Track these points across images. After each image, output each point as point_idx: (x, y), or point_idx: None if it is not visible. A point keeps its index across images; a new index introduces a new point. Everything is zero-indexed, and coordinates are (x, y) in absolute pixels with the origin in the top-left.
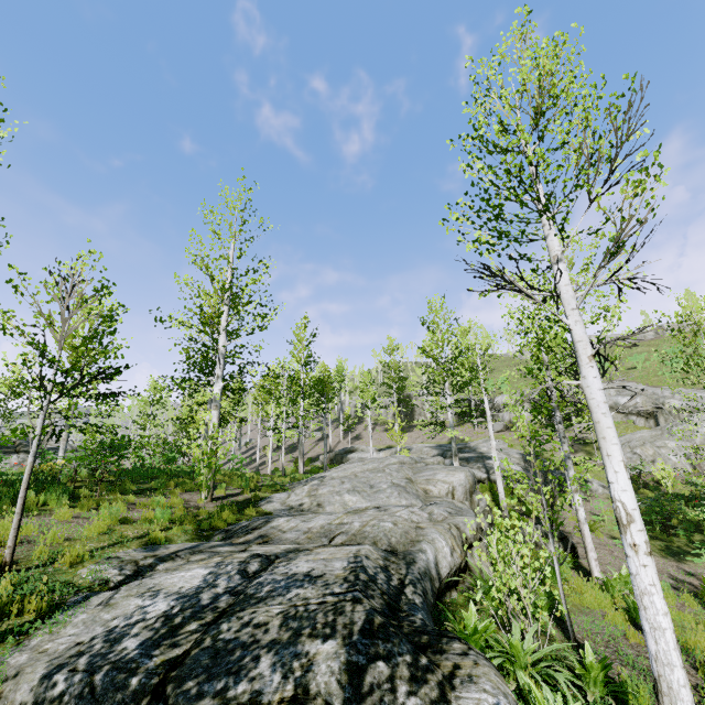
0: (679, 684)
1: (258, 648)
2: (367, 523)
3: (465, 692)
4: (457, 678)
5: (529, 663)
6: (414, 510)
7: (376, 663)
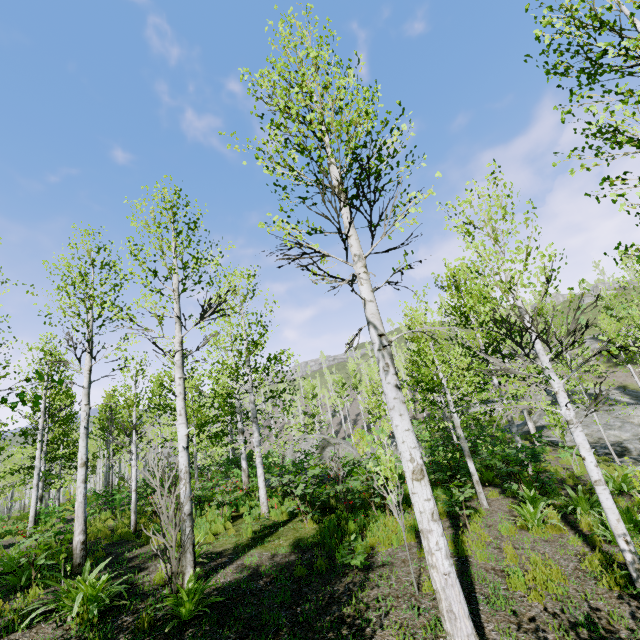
0: None
1: None
2: None
3: None
4: None
5: None
6: None
7: None
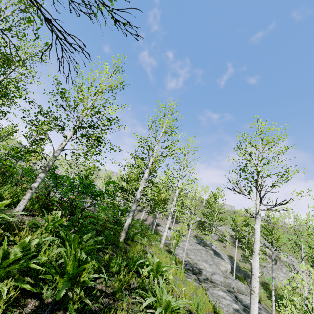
0: None
1: None
2: (237, 286)
3: None
4: None
5: None
6: (241, 283)
7: None
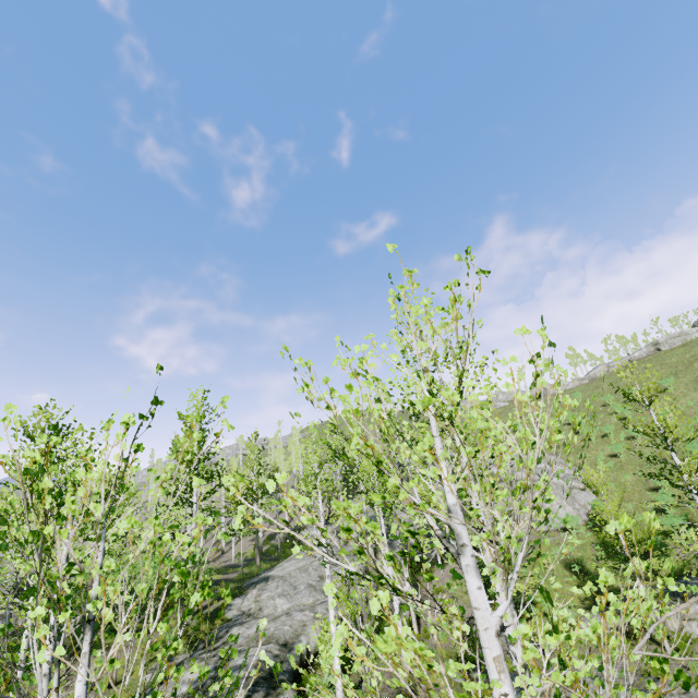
0: (339, 685)
1: (221, 695)
2: (277, 628)
3: (280, 697)
4: (280, 694)
5: (326, 687)
6: (306, 613)
7: (255, 693)
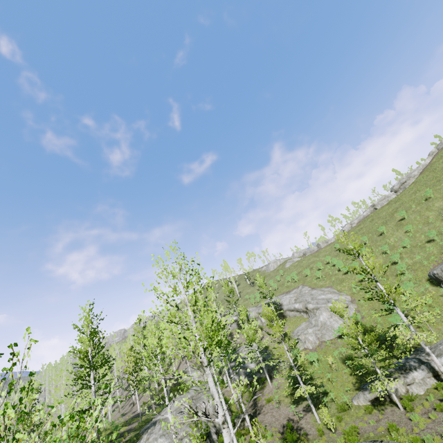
0: None
1: None
2: None
3: None
4: None
5: None
6: None
7: None
